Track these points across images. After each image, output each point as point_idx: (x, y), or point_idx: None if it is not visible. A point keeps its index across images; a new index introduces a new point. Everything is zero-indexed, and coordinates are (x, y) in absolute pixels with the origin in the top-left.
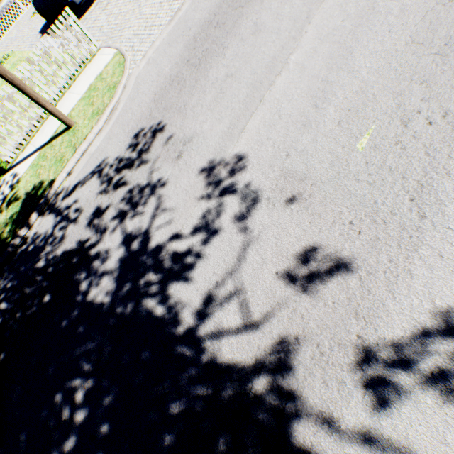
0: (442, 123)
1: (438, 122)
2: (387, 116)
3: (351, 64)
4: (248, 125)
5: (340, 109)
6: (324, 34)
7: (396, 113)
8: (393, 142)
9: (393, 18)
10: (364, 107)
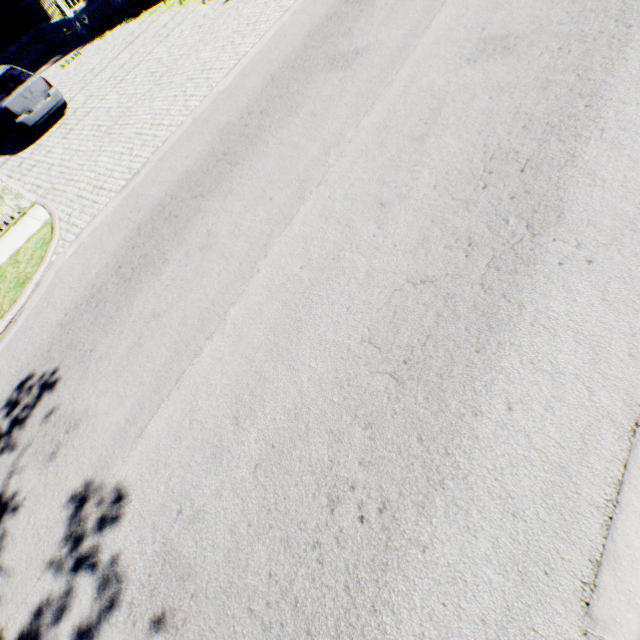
0: (377, 523)
1: (373, 520)
2: (315, 479)
3: (294, 353)
4: (151, 423)
5: (264, 439)
6: (277, 282)
7: (327, 476)
8: (311, 541)
9: (356, 286)
10: (292, 447)
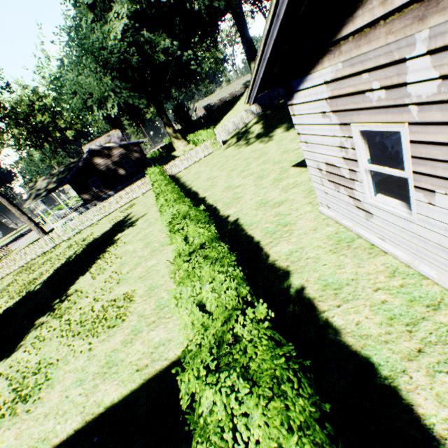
0: None
1: None
2: None
3: None
4: None
5: None
6: None
7: None
8: None
9: None
10: None
